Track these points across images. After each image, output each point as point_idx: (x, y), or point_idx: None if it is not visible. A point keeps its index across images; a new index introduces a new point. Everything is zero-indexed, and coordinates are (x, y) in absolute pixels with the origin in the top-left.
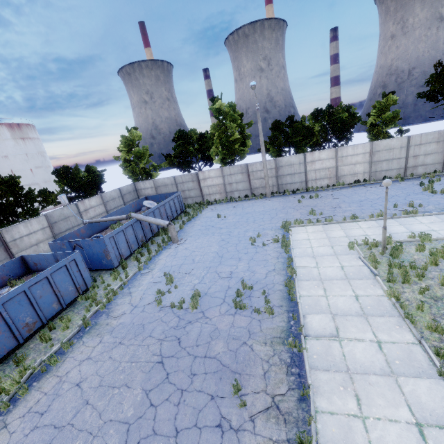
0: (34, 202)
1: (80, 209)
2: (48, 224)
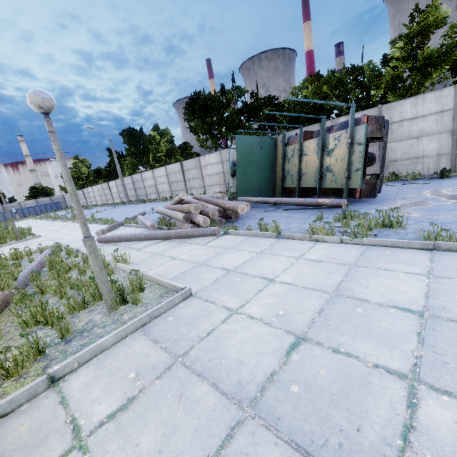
0: (1, 200)
1: (21, 204)
2: (3, 208)
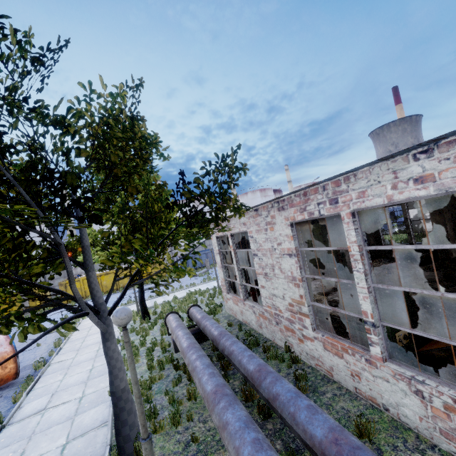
0: None
1: None
2: None
